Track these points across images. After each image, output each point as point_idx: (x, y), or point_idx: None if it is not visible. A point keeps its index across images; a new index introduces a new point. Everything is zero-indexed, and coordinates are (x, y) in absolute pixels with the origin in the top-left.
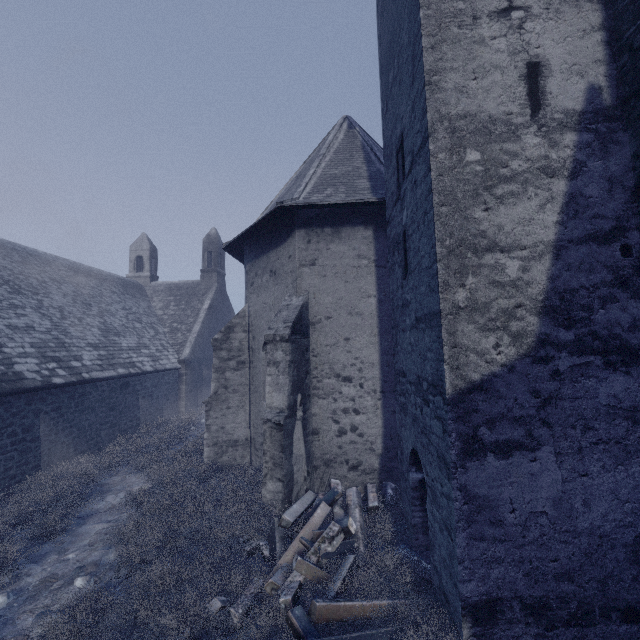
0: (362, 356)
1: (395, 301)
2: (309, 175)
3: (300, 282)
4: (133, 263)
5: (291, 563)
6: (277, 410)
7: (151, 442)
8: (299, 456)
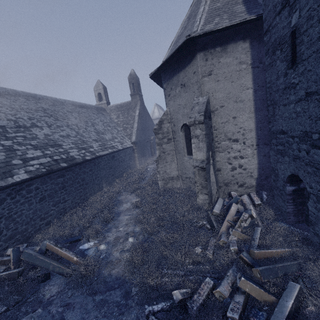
0: (244, 126)
1: (274, 87)
2: (200, 12)
3: (203, 87)
4: (97, 97)
5: (227, 232)
6: (200, 161)
7: (131, 181)
8: (213, 182)
